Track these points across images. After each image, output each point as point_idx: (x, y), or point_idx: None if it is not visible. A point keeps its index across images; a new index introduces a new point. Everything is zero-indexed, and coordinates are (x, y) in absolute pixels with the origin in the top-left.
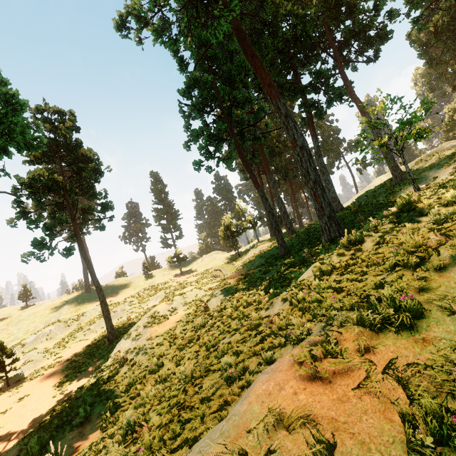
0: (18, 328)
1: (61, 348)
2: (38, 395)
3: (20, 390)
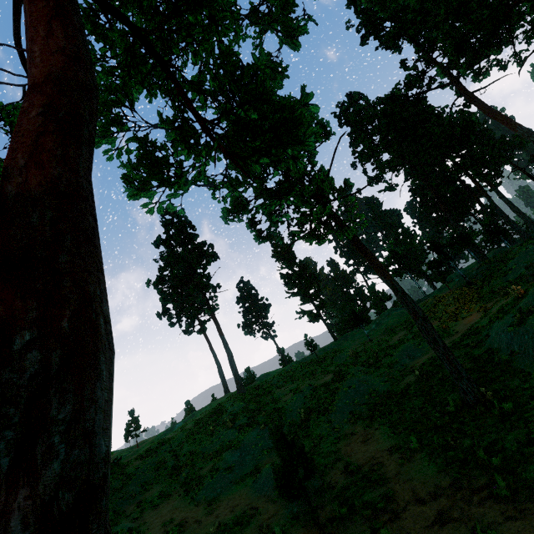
0: (176, 457)
1: (320, 456)
2: (530, 528)
3: (397, 533)
